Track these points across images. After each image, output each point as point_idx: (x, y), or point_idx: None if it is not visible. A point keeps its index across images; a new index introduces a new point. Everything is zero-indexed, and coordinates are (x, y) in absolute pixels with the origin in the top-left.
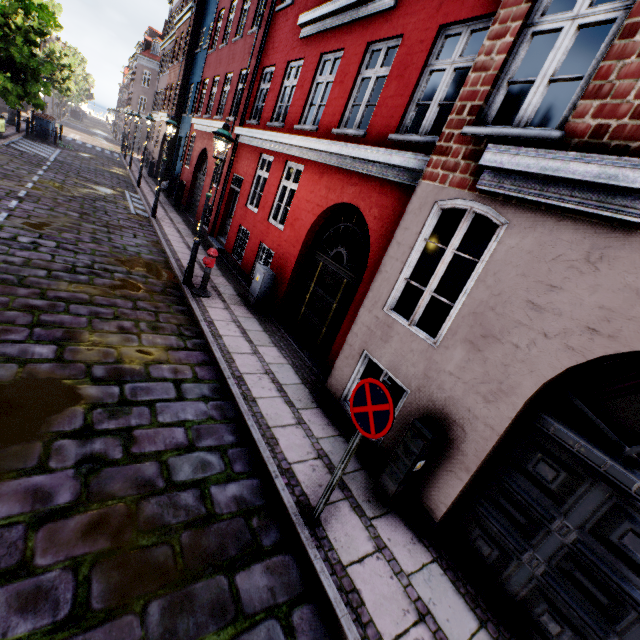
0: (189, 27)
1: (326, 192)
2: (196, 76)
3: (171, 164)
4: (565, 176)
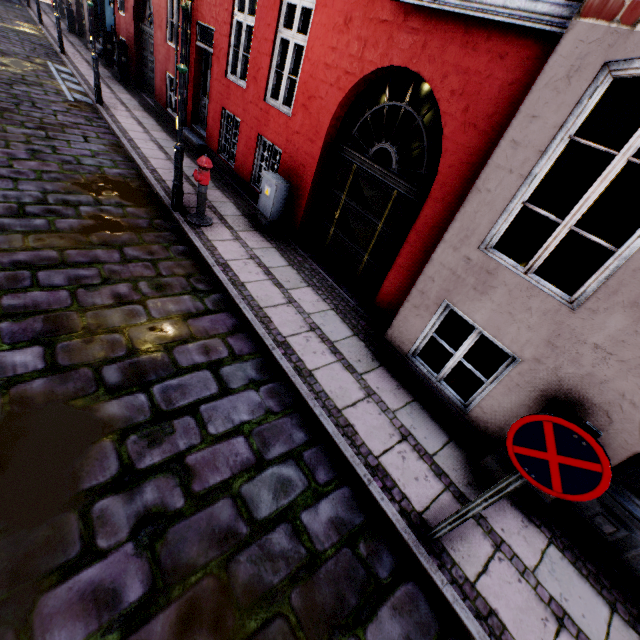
0: None
1: (360, 48)
2: None
3: (96, 10)
4: None
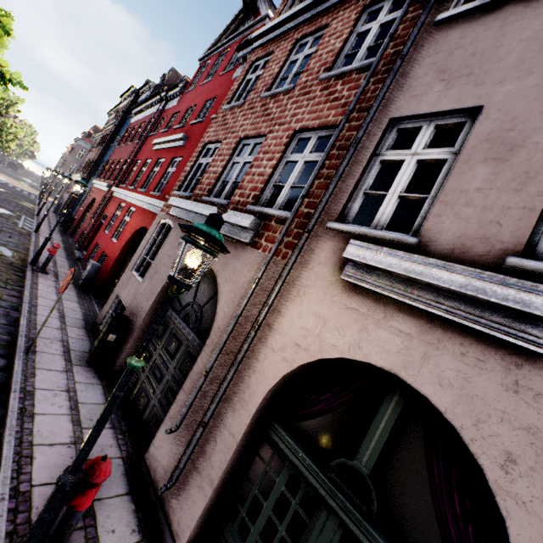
0: (111, 131)
1: (139, 221)
2: (107, 157)
3: (73, 207)
4: (181, 207)
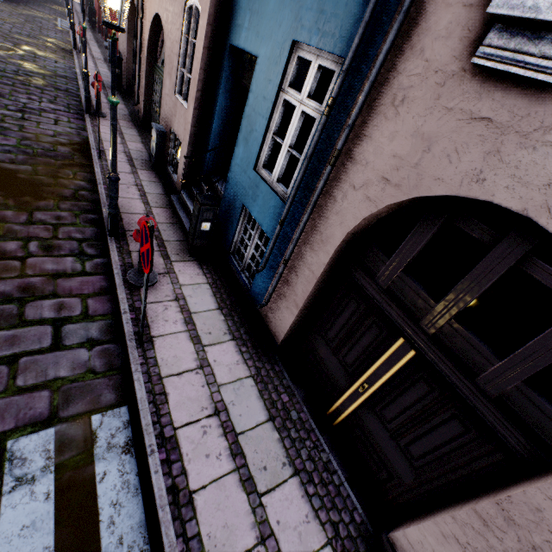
0: None
1: None
2: None
3: (92, 0)
4: None
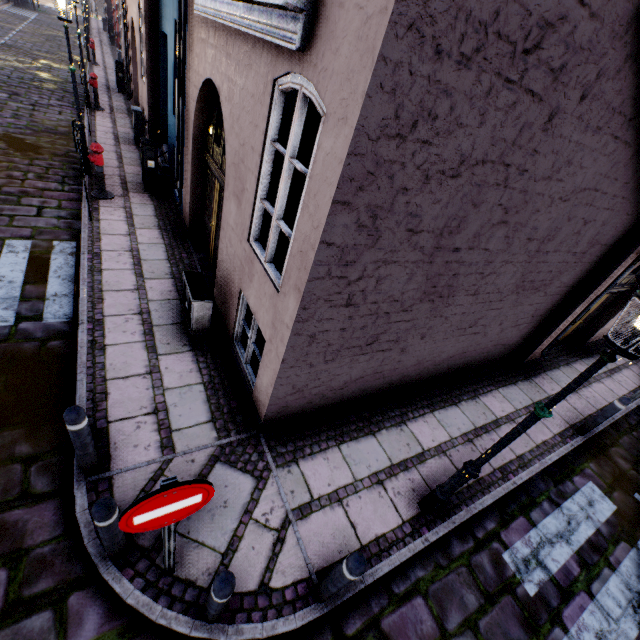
0: None
1: None
2: None
3: (112, 17)
4: None
